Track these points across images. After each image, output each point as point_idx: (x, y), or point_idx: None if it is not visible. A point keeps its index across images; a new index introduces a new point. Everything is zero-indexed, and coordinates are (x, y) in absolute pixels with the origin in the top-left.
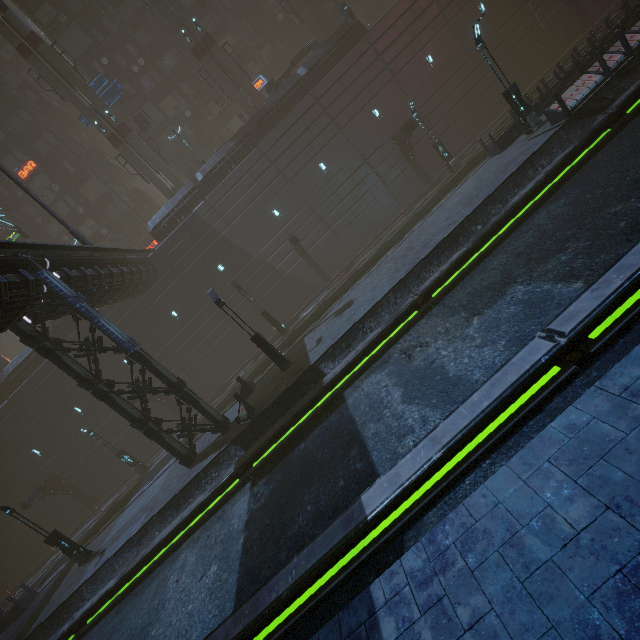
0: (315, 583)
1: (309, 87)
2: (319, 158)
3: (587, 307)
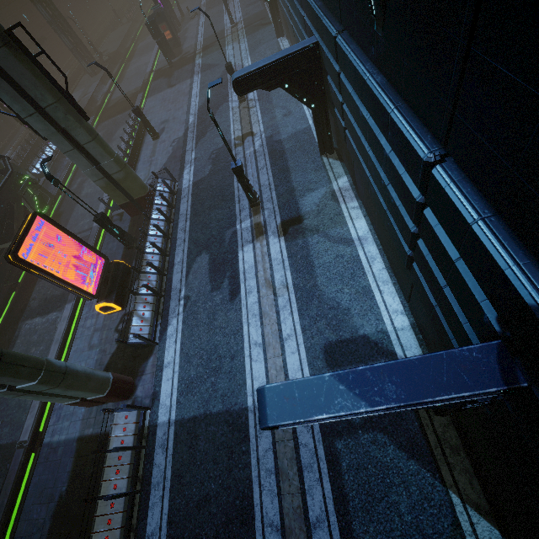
0: None
1: None
2: (22, 11)
3: None
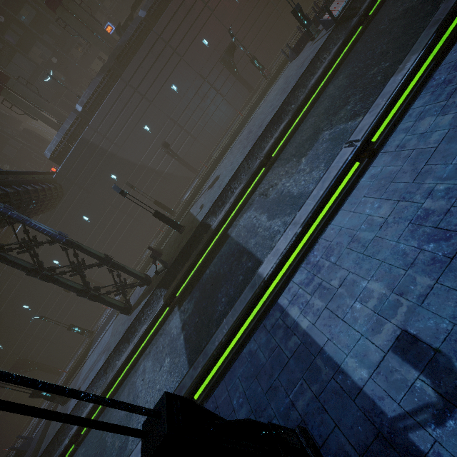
0: (240, 329)
1: (151, 26)
2: (170, 82)
3: (368, 122)
